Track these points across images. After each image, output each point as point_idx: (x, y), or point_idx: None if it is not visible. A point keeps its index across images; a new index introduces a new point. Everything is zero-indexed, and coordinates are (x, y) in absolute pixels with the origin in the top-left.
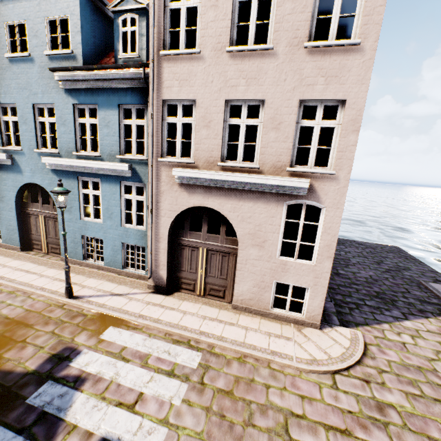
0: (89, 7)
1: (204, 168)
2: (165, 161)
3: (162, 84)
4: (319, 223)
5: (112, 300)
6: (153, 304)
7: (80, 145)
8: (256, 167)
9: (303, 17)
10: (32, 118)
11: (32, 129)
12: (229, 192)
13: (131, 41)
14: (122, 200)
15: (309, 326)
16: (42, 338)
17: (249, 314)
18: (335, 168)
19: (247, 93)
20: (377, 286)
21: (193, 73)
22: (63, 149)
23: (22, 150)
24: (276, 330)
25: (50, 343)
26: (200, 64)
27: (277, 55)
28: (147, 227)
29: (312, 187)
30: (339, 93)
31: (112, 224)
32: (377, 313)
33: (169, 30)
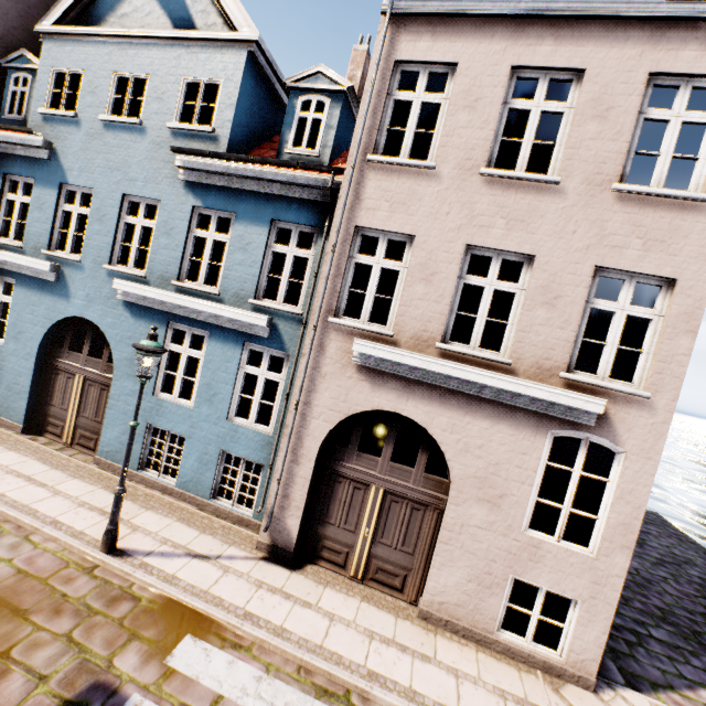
0: (254, 76)
1: (410, 347)
2: (341, 324)
3: (360, 202)
4: (610, 479)
5: (190, 569)
6: (269, 589)
7: (187, 270)
8: (506, 361)
9: (614, 147)
10: (116, 214)
11: (109, 231)
12: (447, 396)
13: (310, 132)
14: (239, 373)
15: (572, 682)
16: (45, 651)
17: (453, 636)
18: (650, 387)
19: (505, 240)
20: (656, 596)
21: (418, 195)
22: (155, 273)
23: (81, 261)
24: (513, 684)
25: (62, 667)
26: (432, 184)
27: (564, 193)
28: (275, 429)
29: (604, 412)
30: (665, 267)
31: (211, 414)
32: (680, 659)
33: (387, 128)
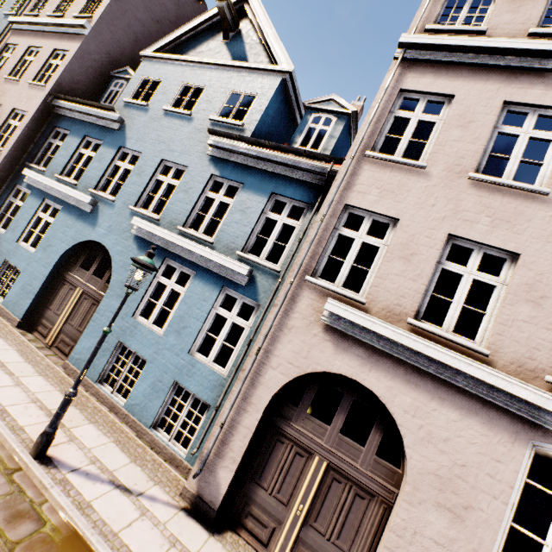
0: (282, 96)
1: (380, 317)
2: (316, 283)
3: (353, 186)
4: None
5: (108, 500)
6: (182, 551)
7: (192, 220)
8: (483, 351)
9: None
10: (152, 172)
11: (143, 183)
12: (414, 374)
13: (315, 138)
14: (211, 313)
15: None
16: None
17: None
18: None
19: (488, 236)
20: None
21: (407, 187)
22: (167, 218)
23: (114, 201)
24: None
25: None
26: (421, 180)
27: None
28: (230, 371)
29: None
30: None
31: (175, 344)
32: None
33: (385, 135)
